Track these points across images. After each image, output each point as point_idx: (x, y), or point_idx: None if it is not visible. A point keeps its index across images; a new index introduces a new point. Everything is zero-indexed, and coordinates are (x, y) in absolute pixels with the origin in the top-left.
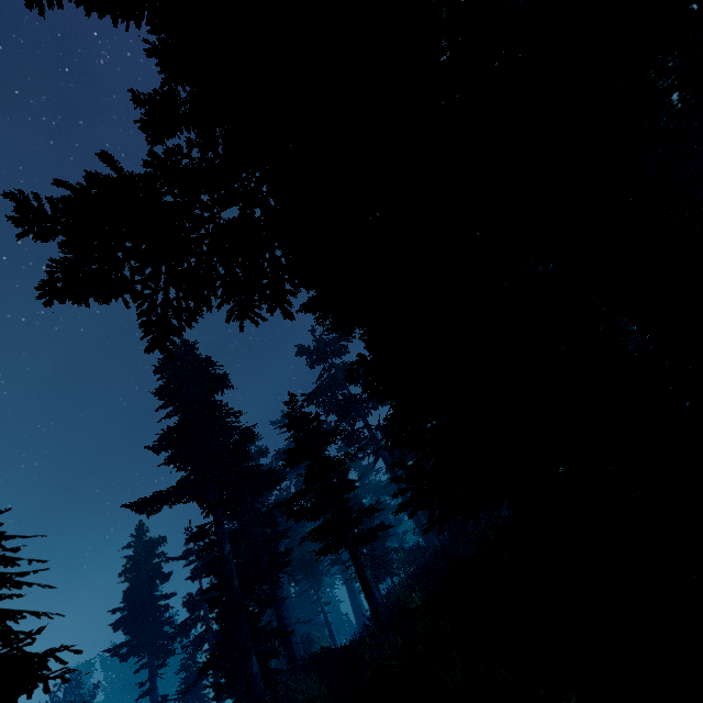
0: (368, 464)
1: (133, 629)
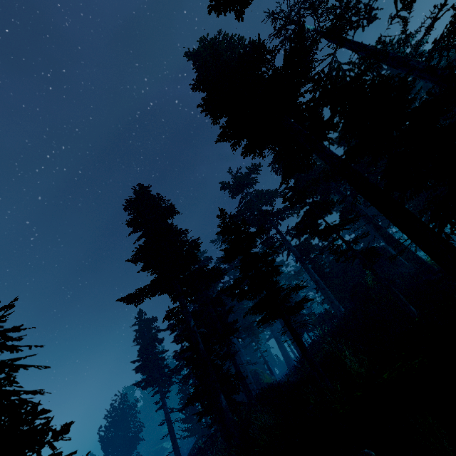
0: (280, 261)
1: (146, 372)
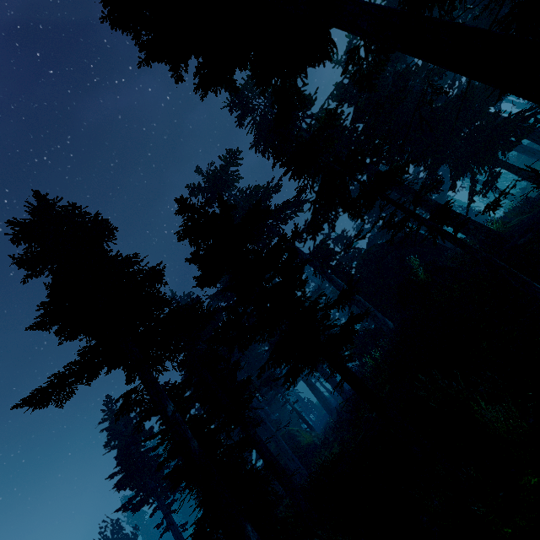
0: None
1: (134, 485)
